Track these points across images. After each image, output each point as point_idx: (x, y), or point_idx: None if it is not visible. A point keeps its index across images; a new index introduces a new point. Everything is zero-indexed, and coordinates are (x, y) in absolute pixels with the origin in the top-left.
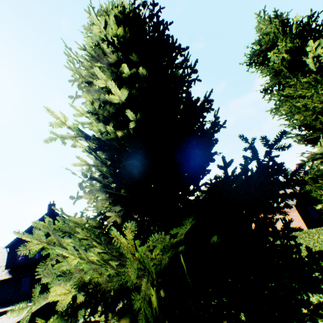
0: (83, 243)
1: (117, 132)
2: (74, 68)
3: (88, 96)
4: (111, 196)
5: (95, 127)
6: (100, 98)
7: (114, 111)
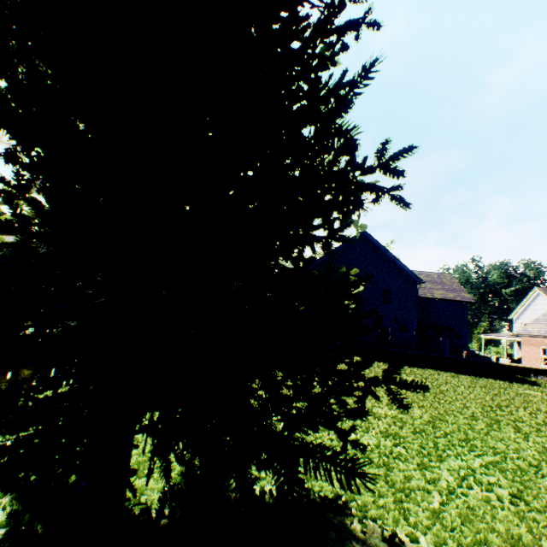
0: None
1: None
2: None
3: None
4: None
5: None
6: None
7: None
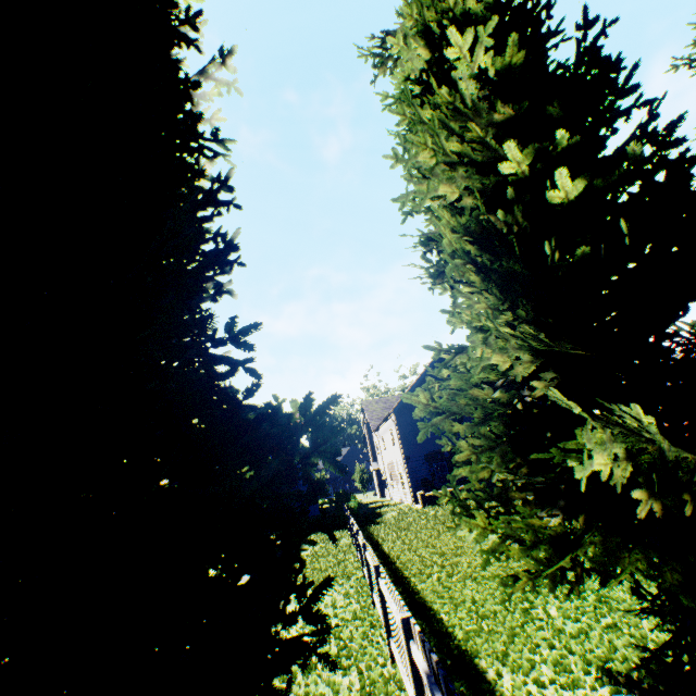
0: (482, 428)
1: (555, 253)
2: (398, 135)
3: (451, 189)
4: (539, 357)
5: (467, 244)
6: (473, 191)
7: (520, 215)
